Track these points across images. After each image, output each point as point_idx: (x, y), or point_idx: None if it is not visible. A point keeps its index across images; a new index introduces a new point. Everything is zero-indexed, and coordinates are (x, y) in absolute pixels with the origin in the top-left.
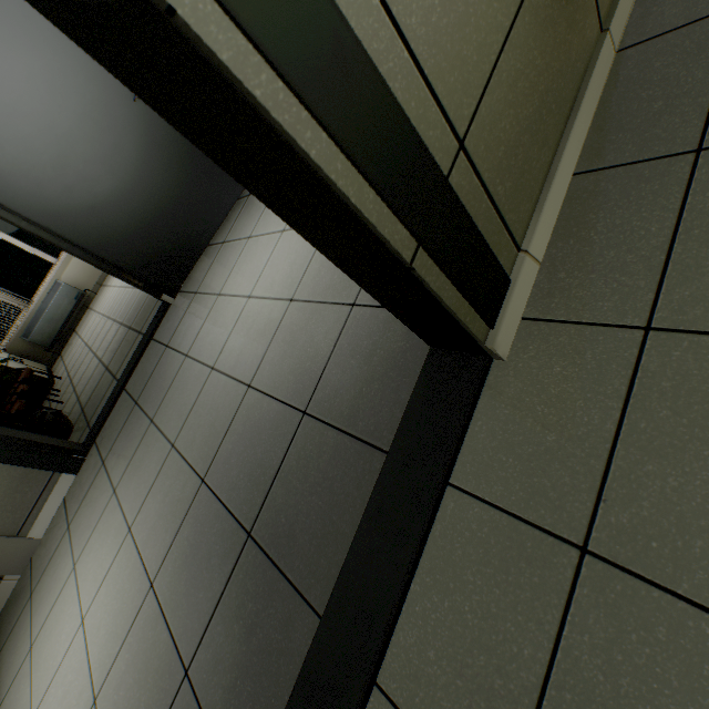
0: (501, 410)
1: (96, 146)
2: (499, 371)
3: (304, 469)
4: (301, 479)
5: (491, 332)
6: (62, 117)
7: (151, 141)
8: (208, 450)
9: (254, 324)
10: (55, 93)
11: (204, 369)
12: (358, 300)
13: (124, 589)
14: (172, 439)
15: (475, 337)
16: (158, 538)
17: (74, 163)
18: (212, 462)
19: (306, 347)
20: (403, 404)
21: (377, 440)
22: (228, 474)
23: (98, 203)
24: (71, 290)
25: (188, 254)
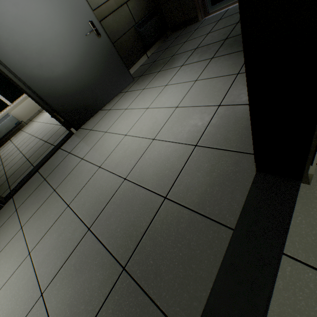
0: (314, 212)
1: (61, 50)
2: (306, 190)
3: (166, 230)
4: (165, 236)
5: (310, 167)
6: (49, 32)
7: (88, 55)
8: (94, 211)
9: (128, 148)
10: (49, 20)
11: (94, 167)
12: (199, 143)
13: (18, 295)
14: (68, 202)
15: (307, 167)
16: (51, 262)
17: (48, 54)
18: (96, 218)
19: (164, 163)
20: (238, 201)
21: (221, 219)
22: (108, 227)
23: (53, 75)
24: (14, 119)
25: (90, 111)
